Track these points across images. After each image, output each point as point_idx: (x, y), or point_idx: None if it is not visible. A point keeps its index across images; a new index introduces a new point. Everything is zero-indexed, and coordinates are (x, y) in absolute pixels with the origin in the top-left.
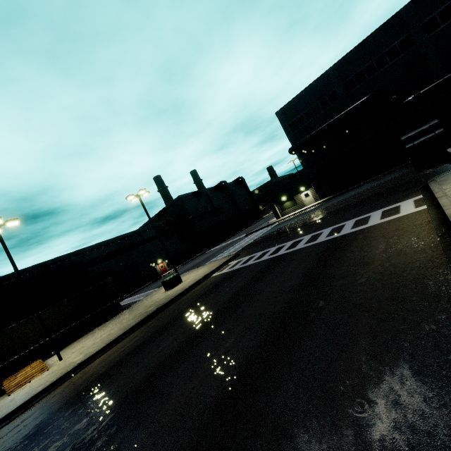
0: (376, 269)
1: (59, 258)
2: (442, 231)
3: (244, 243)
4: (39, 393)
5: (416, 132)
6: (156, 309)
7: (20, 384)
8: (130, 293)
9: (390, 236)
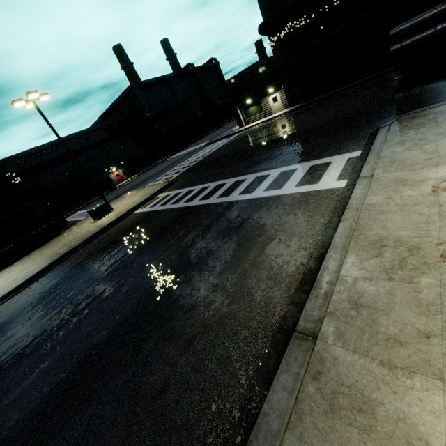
0: (210, 314)
1: None
2: (312, 268)
3: (194, 160)
4: None
5: (412, 24)
6: (62, 256)
7: None
8: (84, 204)
9: (274, 236)
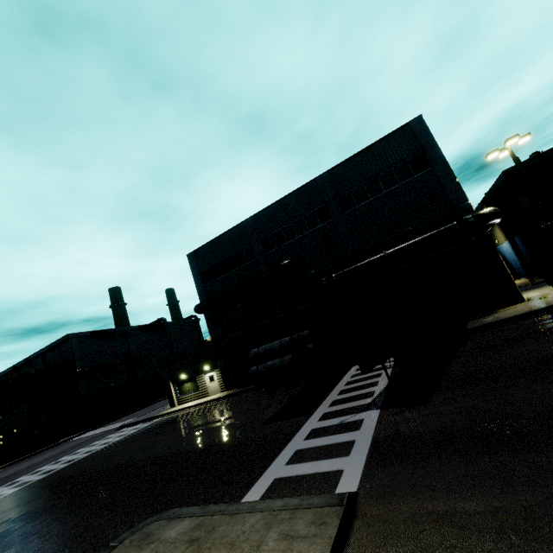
0: None
1: None
2: None
3: (54, 467)
4: None
5: (265, 349)
6: None
7: None
8: None
9: None
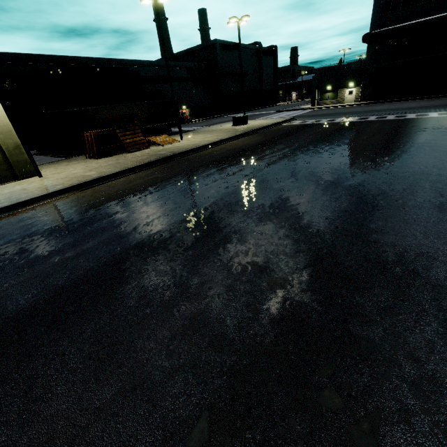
0: None
1: (101, 60)
2: None
3: (287, 115)
4: (207, 145)
5: None
6: (253, 130)
7: (166, 143)
8: None
9: None
